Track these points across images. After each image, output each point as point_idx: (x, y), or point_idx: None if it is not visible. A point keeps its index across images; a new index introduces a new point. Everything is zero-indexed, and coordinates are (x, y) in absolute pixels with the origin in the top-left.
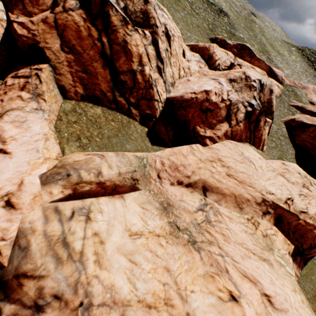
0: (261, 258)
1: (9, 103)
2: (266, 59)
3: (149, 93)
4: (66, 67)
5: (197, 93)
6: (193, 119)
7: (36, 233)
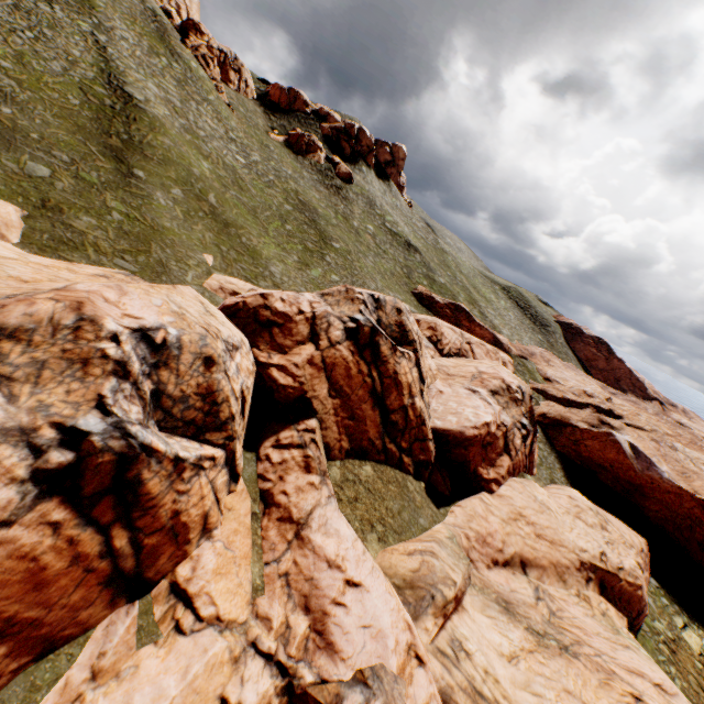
0: (624, 646)
1: (303, 498)
2: (479, 315)
3: (422, 431)
4: (332, 417)
5: (478, 427)
6: (474, 458)
7: (455, 689)
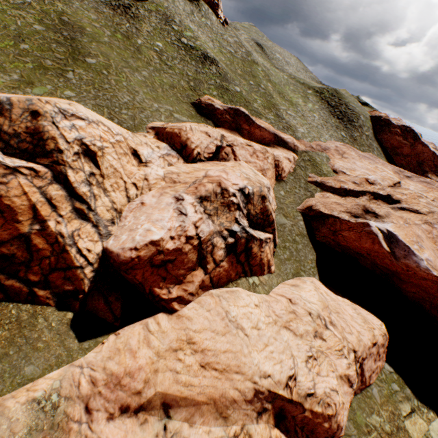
0: None
1: None
2: (274, 118)
3: (64, 259)
4: None
5: (139, 247)
6: (146, 279)
7: None
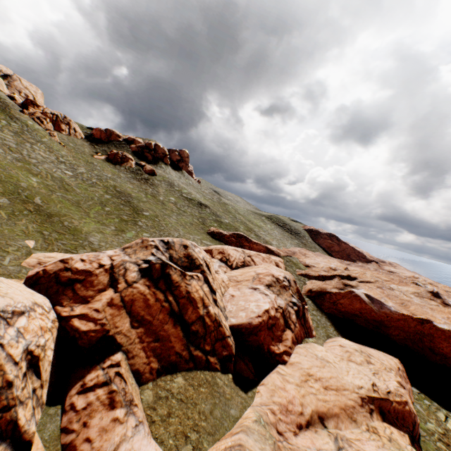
0: None
1: (107, 439)
2: (255, 237)
3: (220, 331)
4: (138, 345)
5: (261, 315)
6: (265, 340)
7: None
